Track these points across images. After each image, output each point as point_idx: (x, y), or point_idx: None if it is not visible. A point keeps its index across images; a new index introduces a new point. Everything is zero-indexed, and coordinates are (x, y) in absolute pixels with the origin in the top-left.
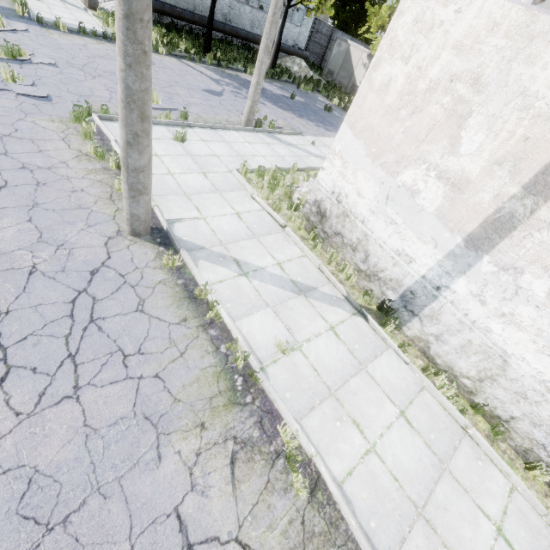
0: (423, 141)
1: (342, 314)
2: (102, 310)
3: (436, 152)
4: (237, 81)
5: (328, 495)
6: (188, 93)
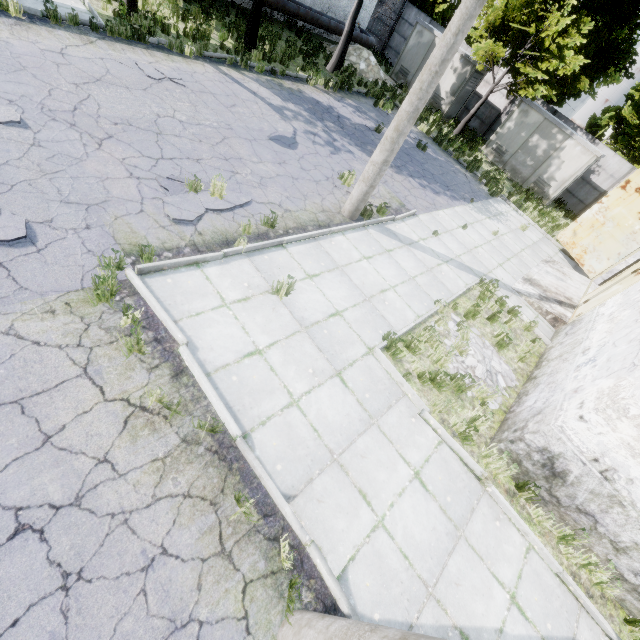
0: None
1: None
2: None
3: None
4: (304, 104)
5: None
6: (253, 151)
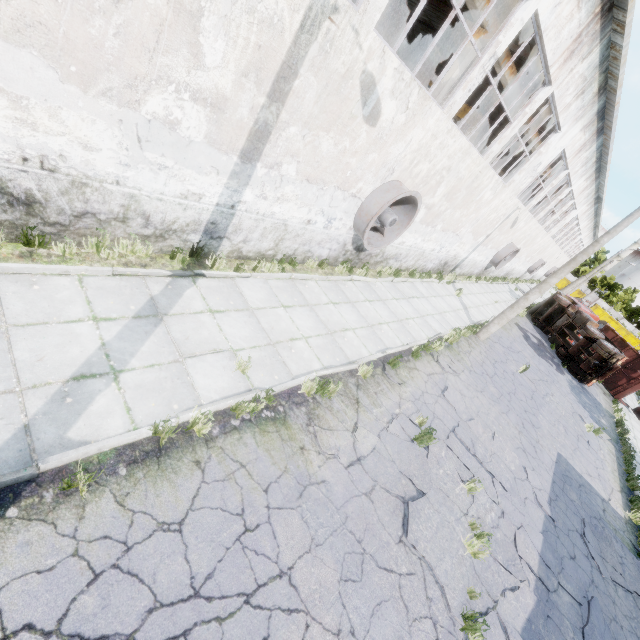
0: (155, 50)
1: (194, 292)
2: (178, 586)
3: (180, 67)
4: None
5: (330, 376)
6: None
